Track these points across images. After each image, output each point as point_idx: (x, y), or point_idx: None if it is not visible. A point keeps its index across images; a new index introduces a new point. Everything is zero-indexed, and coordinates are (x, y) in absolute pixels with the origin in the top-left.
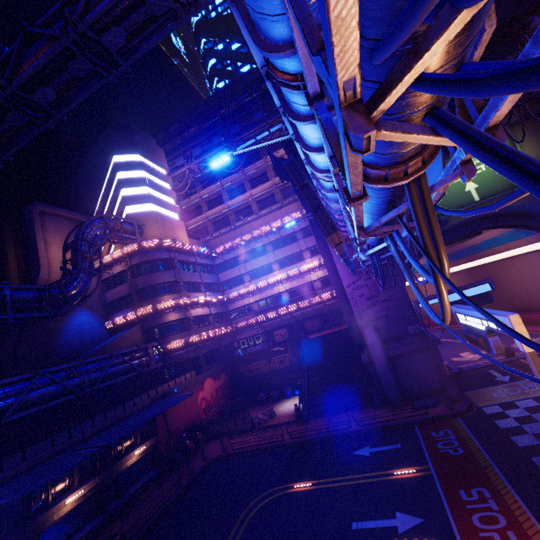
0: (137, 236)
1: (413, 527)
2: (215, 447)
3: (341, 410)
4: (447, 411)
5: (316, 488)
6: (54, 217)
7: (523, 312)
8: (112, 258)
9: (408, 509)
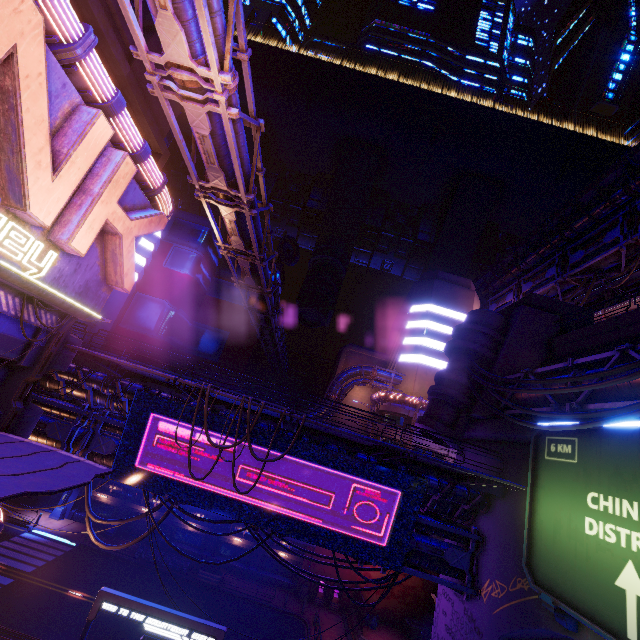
0: (389, 386)
1: None
2: (324, 618)
3: None
4: None
5: None
6: (358, 355)
7: None
8: (375, 397)
9: None
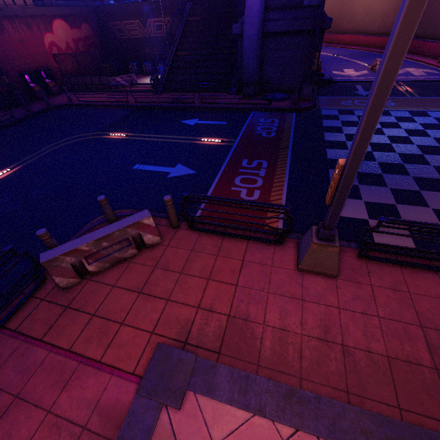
0: None
1: (183, 176)
2: (66, 97)
3: (197, 89)
4: (289, 106)
5: (128, 139)
6: None
7: (438, 41)
8: None
9: (191, 164)
